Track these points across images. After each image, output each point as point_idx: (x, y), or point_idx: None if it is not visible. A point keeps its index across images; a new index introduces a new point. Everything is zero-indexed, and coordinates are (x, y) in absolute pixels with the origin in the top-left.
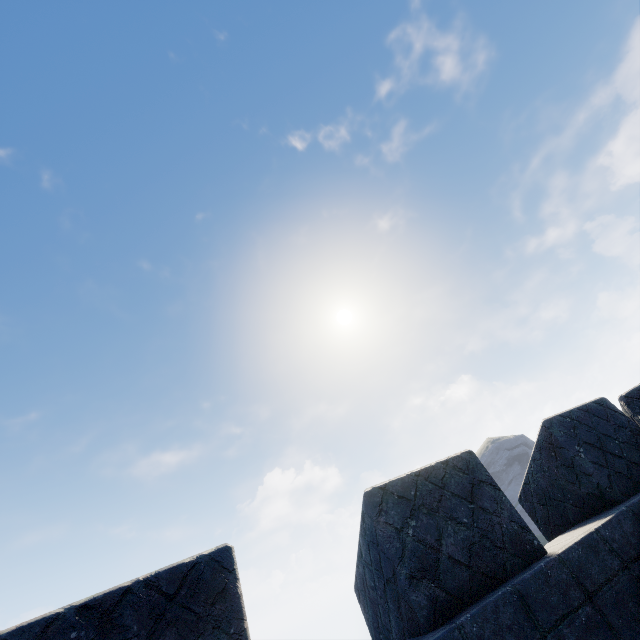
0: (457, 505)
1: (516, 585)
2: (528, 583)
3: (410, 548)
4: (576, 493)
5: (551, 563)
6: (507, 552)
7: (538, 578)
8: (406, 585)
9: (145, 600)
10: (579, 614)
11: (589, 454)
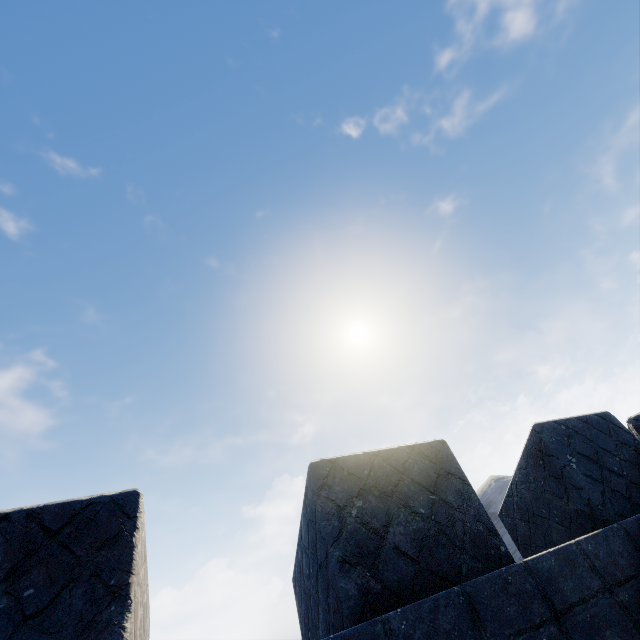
0: (416, 493)
1: (466, 586)
2: (481, 586)
3: (350, 529)
4: (563, 509)
5: (514, 569)
6: (466, 553)
7: (495, 583)
8: (336, 569)
9: (21, 531)
10: (540, 633)
11: (582, 466)
